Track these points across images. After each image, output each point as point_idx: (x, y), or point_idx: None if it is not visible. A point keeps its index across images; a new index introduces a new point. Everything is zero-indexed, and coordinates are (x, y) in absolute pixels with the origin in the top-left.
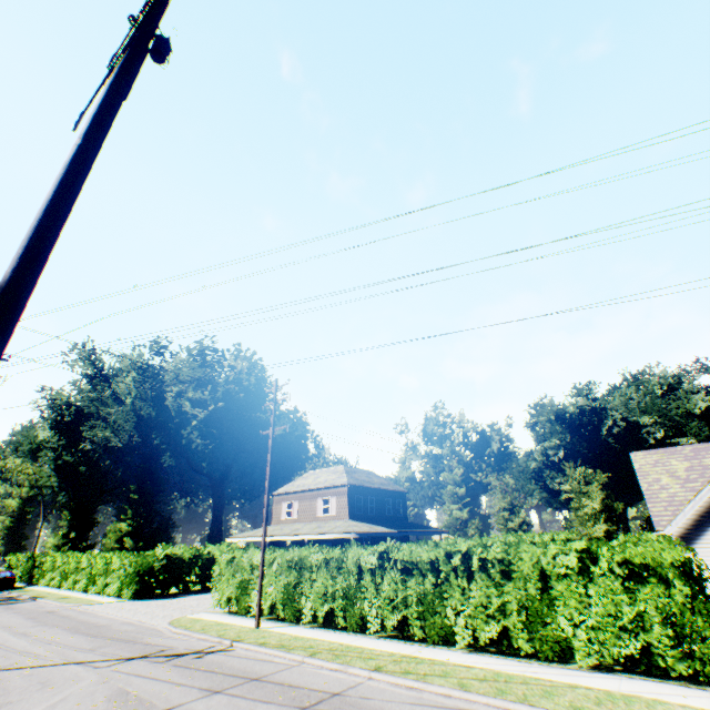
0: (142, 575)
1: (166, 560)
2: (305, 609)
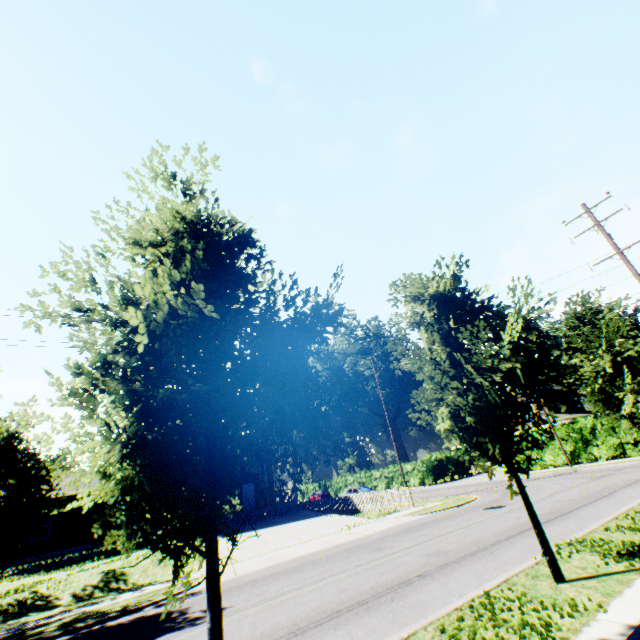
0: (430, 470)
1: (436, 462)
2: (596, 453)
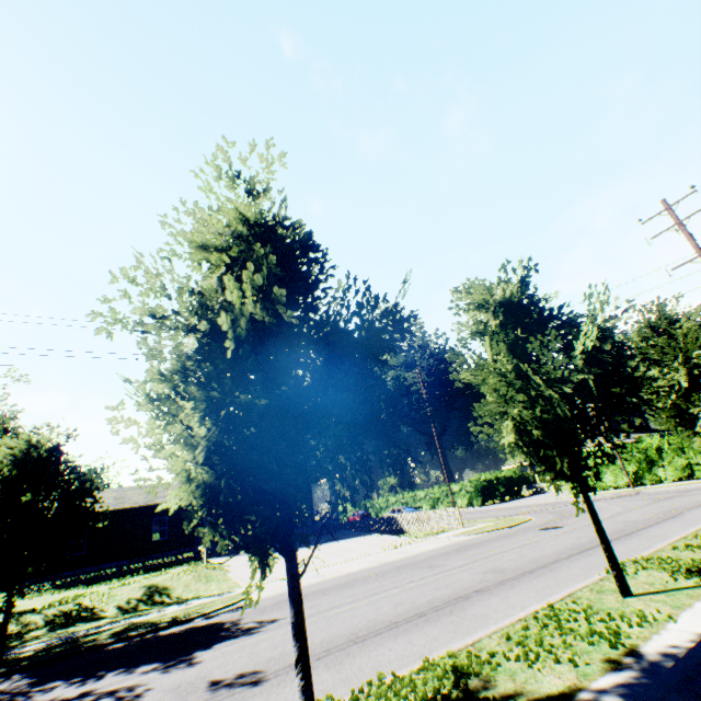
0: (479, 491)
1: (485, 482)
2: (662, 474)
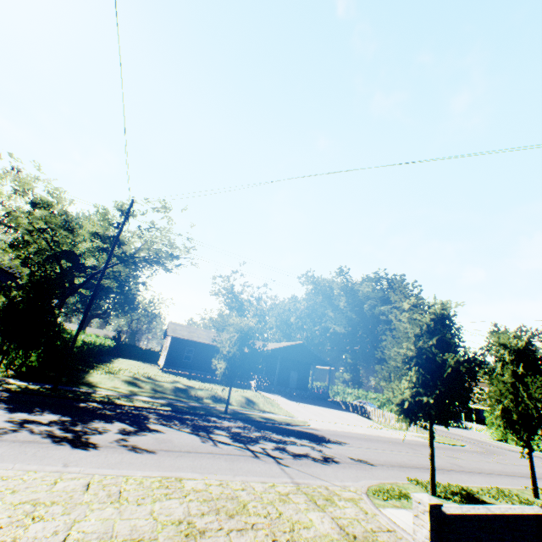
0: None
1: None
2: None
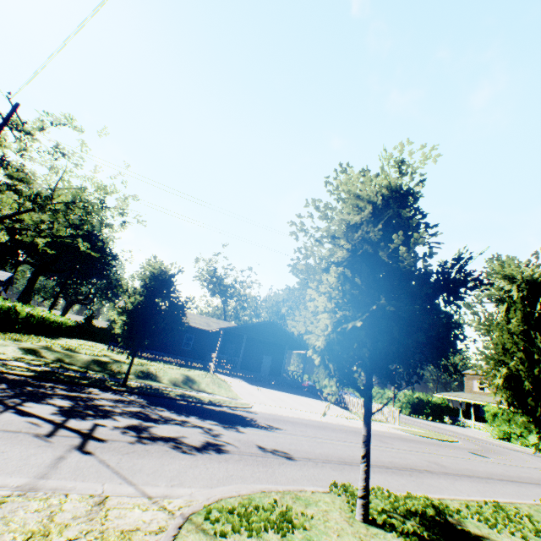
0: (409, 404)
1: (416, 399)
2: None
